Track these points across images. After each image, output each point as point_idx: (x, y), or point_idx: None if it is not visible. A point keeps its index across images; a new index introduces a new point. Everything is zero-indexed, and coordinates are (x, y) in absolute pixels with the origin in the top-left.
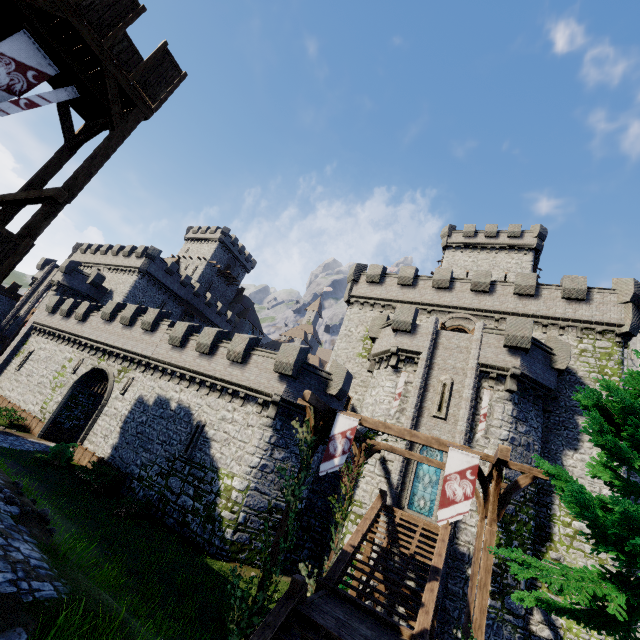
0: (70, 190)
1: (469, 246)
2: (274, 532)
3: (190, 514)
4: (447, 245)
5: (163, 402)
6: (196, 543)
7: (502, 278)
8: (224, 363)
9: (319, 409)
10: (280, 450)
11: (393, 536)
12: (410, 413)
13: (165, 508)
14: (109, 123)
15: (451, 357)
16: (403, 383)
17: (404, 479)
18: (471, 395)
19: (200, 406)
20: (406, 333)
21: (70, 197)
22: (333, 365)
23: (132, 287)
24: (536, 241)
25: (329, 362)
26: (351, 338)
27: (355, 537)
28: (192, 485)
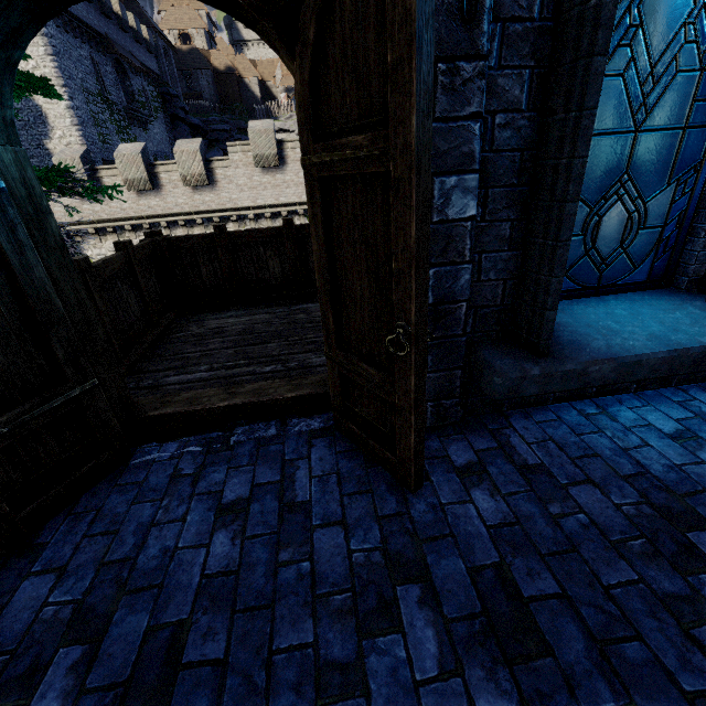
0: None
1: None
2: None
3: None
4: None
5: None
6: None
7: None
8: None
9: None
10: None
11: None
12: None
13: None
14: None
15: None
16: None
17: None
18: None
19: None
20: None
21: None
22: None
23: (52, 55)
24: None
25: None
26: None
27: None
28: None
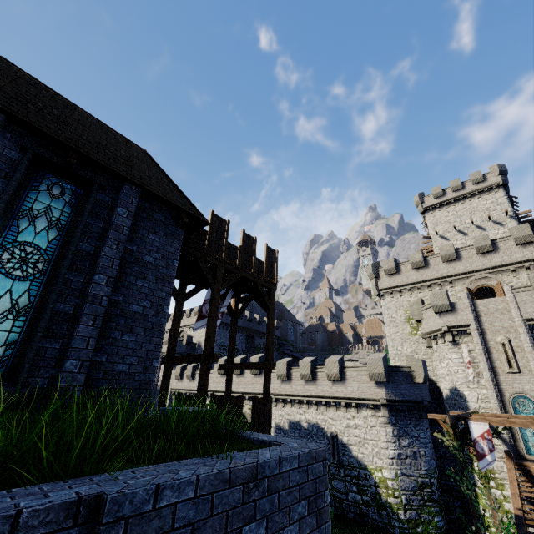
0: (271, 357)
1: (443, 204)
2: (431, 503)
3: (363, 506)
4: (424, 210)
5: (295, 424)
6: (380, 528)
7: (486, 219)
8: (327, 384)
9: (453, 422)
10: (404, 438)
11: (528, 481)
12: (487, 376)
13: (341, 506)
14: (254, 300)
15: (496, 320)
16: (467, 353)
17: (511, 431)
18: (532, 347)
19: (325, 421)
20: (448, 312)
21: (272, 361)
22: (408, 359)
23: None
24: (500, 178)
25: (388, 347)
26: (396, 322)
27: (515, 500)
28: (352, 483)
